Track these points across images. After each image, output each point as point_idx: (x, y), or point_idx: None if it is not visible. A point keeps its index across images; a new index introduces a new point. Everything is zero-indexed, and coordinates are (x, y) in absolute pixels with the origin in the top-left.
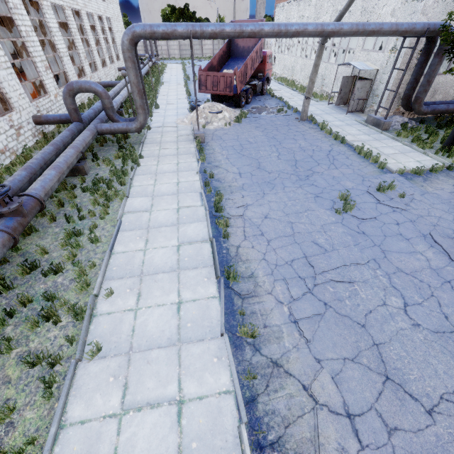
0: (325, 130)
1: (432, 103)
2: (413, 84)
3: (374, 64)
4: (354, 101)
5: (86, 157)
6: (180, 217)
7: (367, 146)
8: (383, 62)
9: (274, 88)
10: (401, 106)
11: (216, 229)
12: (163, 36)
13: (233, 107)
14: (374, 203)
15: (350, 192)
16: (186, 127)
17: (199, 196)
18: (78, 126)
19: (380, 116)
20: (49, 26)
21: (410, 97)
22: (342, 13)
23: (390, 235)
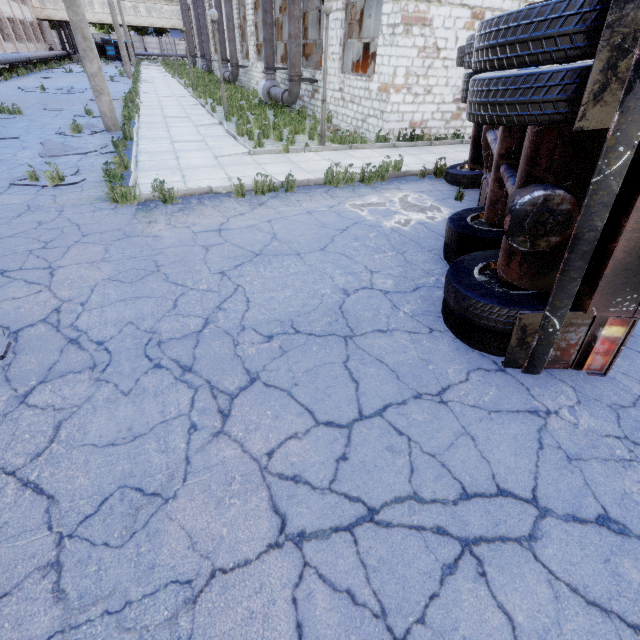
0: None
1: None
2: None
3: None
4: None
5: None
6: None
7: None
8: None
9: None
10: None
11: None
12: None
13: None
14: None
15: None
16: None
17: None
18: None
19: None
20: None
21: None
22: None
23: None
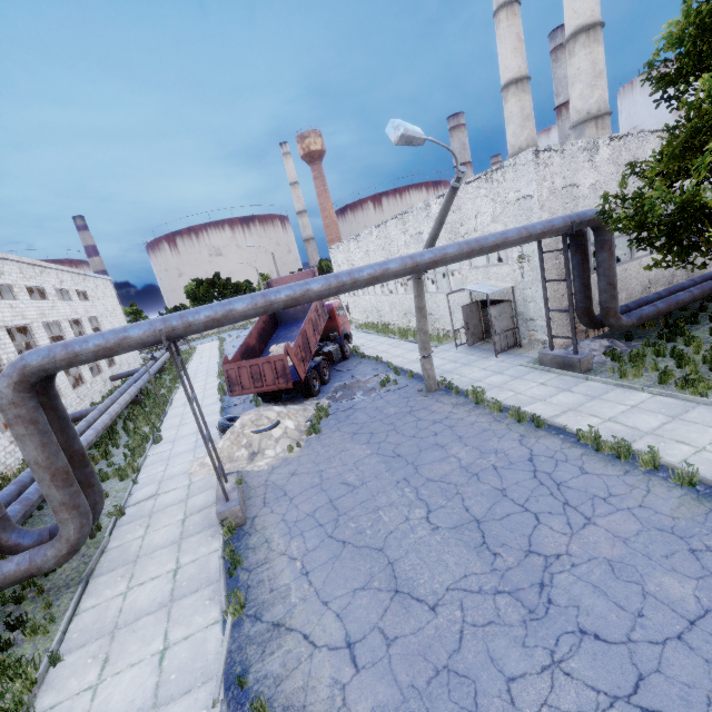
0: (484, 402)
1: (624, 307)
2: (585, 292)
3: (502, 280)
4: (499, 336)
5: None
6: None
7: (591, 420)
8: (515, 276)
9: (361, 341)
10: (582, 324)
11: None
12: (100, 354)
13: (300, 398)
14: None
15: None
16: (209, 478)
17: None
18: None
19: (562, 350)
20: None
21: (590, 310)
22: (435, 235)
23: None
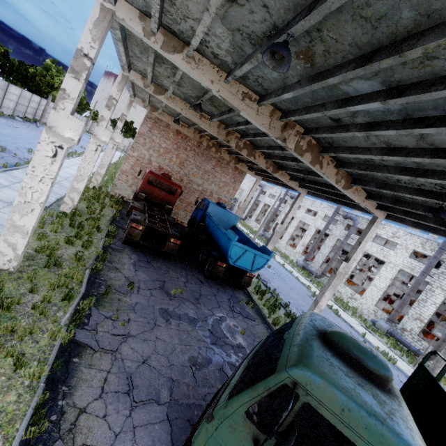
0: None
1: None
2: None
3: None
4: None
5: None
6: None
7: None
8: None
9: None
10: None
11: None
12: None
13: None
14: None
15: None
16: None
17: None
18: None
19: None
20: None
21: None
22: None
23: None
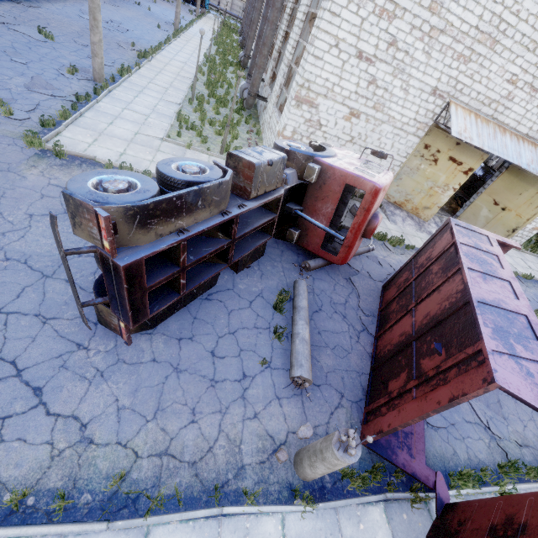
0: None
1: None
2: None
3: None
4: None
5: None
6: None
7: None
8: None
9: None
10: None
11: None
12: None
13: None
14: None
15: None
16: None
17: None
18: None
19: None
20: None
21: None
22: None
23: None
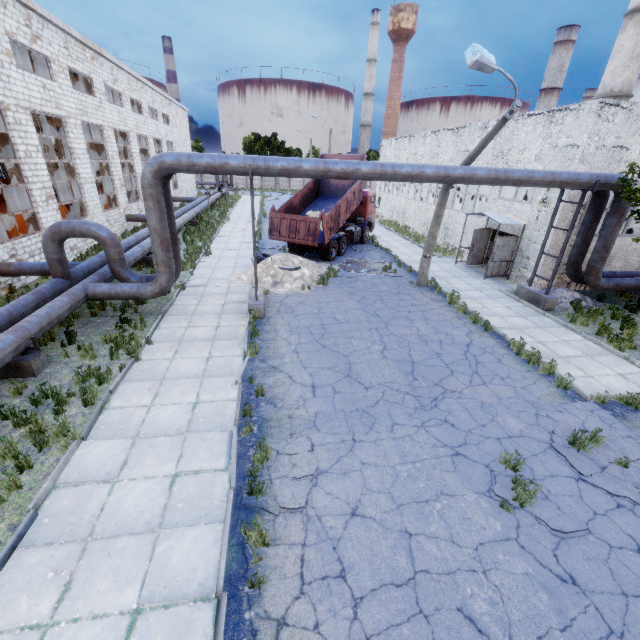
0: (456, 304)
1: (611, 273)
2: (582, 248)
3: (519, 217)
4: (494, 263)
5: (54, 337)
6: (171, 503)
7: (527, 338)
8: (531, 216)
9: (379, 234)
10: (567, 275)
11: (241, 550)
12: (207, 170)
13: (318, 259)
14: (572, 478)
15: (518, 445)
16: (243, 288)
17: (227, 441)
18: (58, 285)
19: (538, 288)
20: (71, 147)
21: (579, 265)
22: (474, 156)
23: (635, 591)
